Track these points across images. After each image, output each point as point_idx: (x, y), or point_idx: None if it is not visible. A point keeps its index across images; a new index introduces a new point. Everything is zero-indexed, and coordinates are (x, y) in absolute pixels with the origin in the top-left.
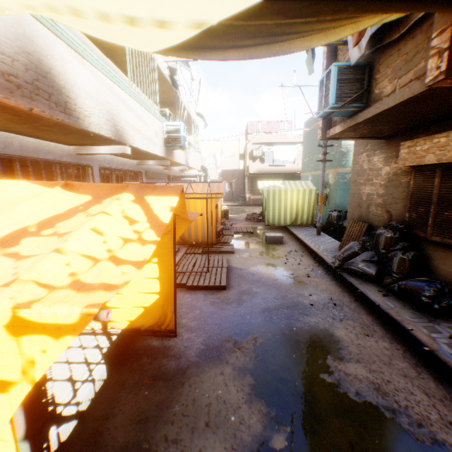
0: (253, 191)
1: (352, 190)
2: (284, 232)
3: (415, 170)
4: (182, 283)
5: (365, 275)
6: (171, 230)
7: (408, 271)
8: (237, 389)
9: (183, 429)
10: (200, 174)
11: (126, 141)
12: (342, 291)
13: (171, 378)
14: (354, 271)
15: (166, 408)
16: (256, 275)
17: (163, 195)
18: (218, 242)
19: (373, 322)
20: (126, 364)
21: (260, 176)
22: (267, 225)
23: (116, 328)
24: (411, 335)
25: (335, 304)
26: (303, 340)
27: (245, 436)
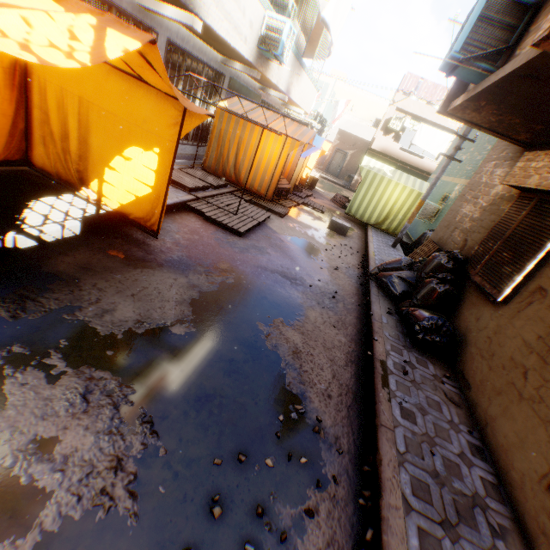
0: None
1: (454, 205)
2: (359, 229)
3: (518, 196)
4: (202, 211)
5: (390, 291)
6: (180, 123)
7: (430, 303)
8: (177, 293)
9: (112, 288)
10: (314, 124)
11: (195, 9)
12: (356, 294)
13: (130, 260)
14: (383, 283)
15: (110, 272)
16: (284, 243)
17: (128, 37)
18: (275, 201)
19: (354, 324)
20: (102, 236)
21: (385, 159)
22: (346, 213)
23: (109, 206)
24: (372, 343)
25: (335, 296)
26: (270, 300)
27: (155, 315)
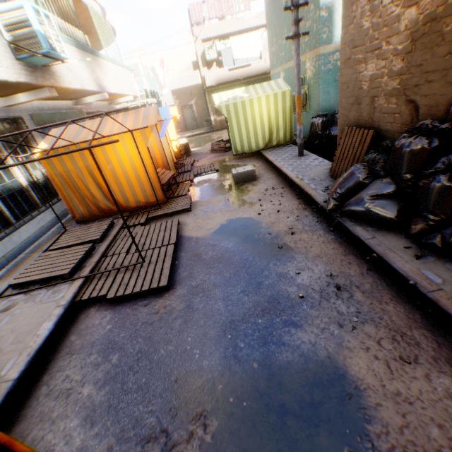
0: (218, 110)
1: (343, 77)
2: (257, 160)
3: None
4: (101, 295)
5: (379, 220)
6: None
7: None
8: None
9: None
10: (149, 101)
11: None
12: (346, 252)
13: None
14: (360, 215)
15: None
16: (218, 247)
17: None
18: (171, 197)
19: (410, 319)
20: None
21: (223, 88)
22: (235, 155)
23: None
24: None
25: (339, 287)
26: (292, 405)
27: None
